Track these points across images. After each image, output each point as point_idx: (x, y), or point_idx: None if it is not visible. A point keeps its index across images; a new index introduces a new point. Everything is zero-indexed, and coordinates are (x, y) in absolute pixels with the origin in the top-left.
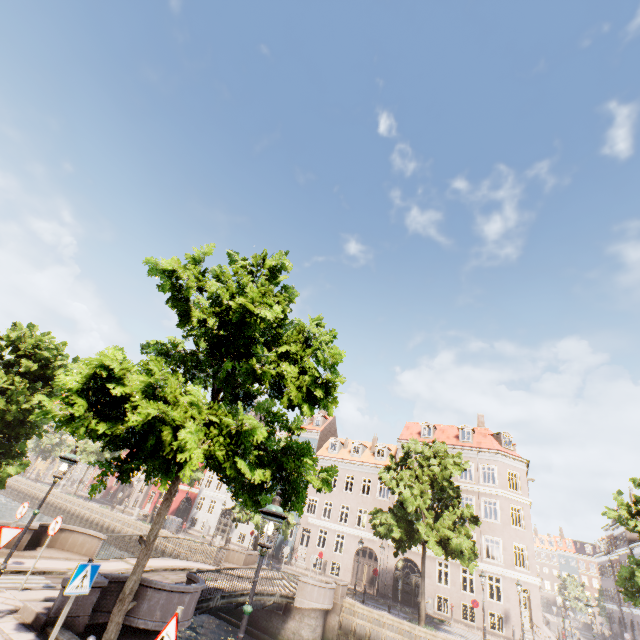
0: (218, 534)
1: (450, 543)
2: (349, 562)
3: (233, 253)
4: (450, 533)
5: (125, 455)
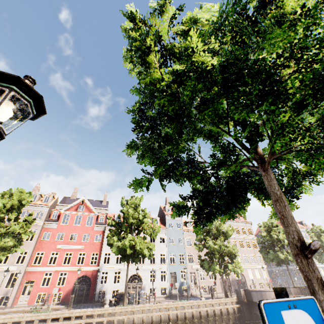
0: None
1: None
2: (218, 282)
3: None
4: None
5: None
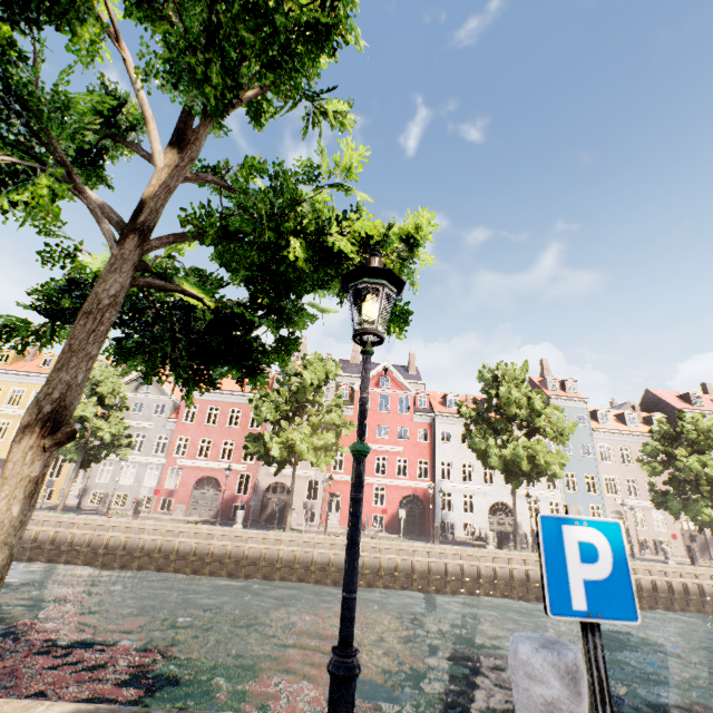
0: (495, 536)
1: None
2: (677, 537)
3: None
4: None
5: None
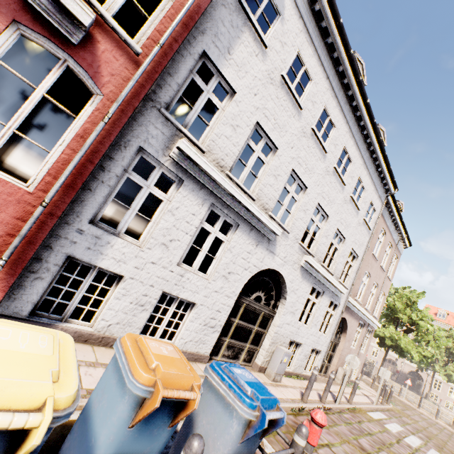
0: None
1: (451, 377)
2: (380, 362)
3: (404, 288)
4: (452, 373)
5: (379, 341)
